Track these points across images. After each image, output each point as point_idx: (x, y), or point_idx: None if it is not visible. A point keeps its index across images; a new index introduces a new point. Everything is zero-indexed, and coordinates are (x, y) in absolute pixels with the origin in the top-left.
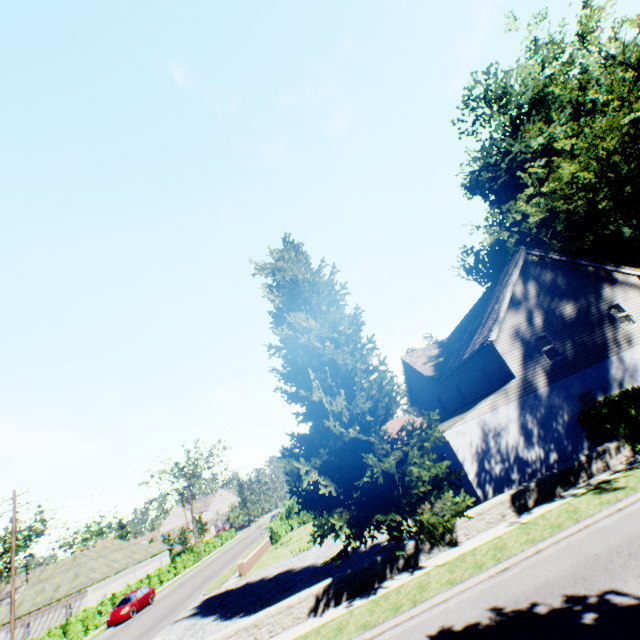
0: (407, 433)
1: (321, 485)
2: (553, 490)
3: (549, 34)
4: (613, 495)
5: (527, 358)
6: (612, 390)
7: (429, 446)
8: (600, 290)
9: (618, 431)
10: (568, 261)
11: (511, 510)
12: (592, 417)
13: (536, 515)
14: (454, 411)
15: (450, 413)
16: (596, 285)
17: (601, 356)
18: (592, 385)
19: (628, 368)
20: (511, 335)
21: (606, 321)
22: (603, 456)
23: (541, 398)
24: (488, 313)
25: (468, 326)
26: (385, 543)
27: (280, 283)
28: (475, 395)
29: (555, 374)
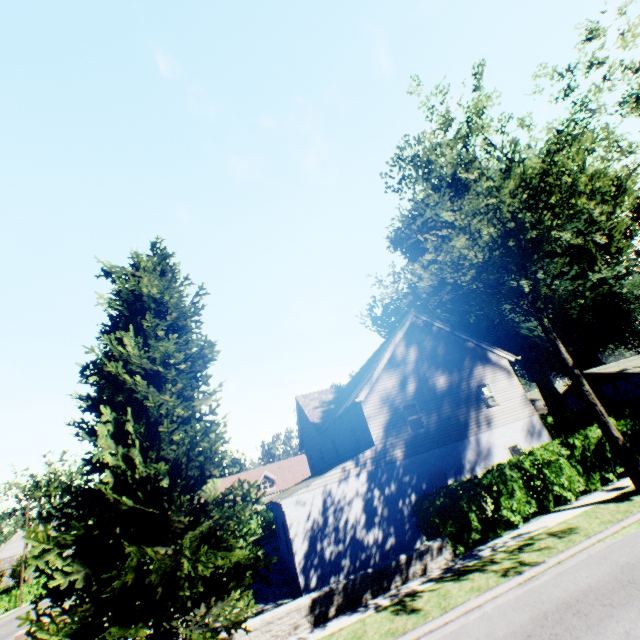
0: (218, 504)
1: (60, 573)
2: (361, 596)
3: (447, 108)
4: (405, 621)
5: (391, 426)
6: (464, 472)
7: (233, 526)
8: (474, 367)
9: (446, 528)
10: (451, 332)
11: (307, 620)
12: (425, 507)
13: (326, 634)
14: (325, 467)
15: (323, 468)
16: (472, 361)
17: (461, 435)
18: (447, 464)
19: (483, 451)
20: (382, 398)
21: (473, 399)
22: (424, 557)
23: (395, 472)
24: (370, 369)
25: (358, 378)
26: (180, 636)
27: (121, 292)
28: (346, 454)
29: (414, 447)
